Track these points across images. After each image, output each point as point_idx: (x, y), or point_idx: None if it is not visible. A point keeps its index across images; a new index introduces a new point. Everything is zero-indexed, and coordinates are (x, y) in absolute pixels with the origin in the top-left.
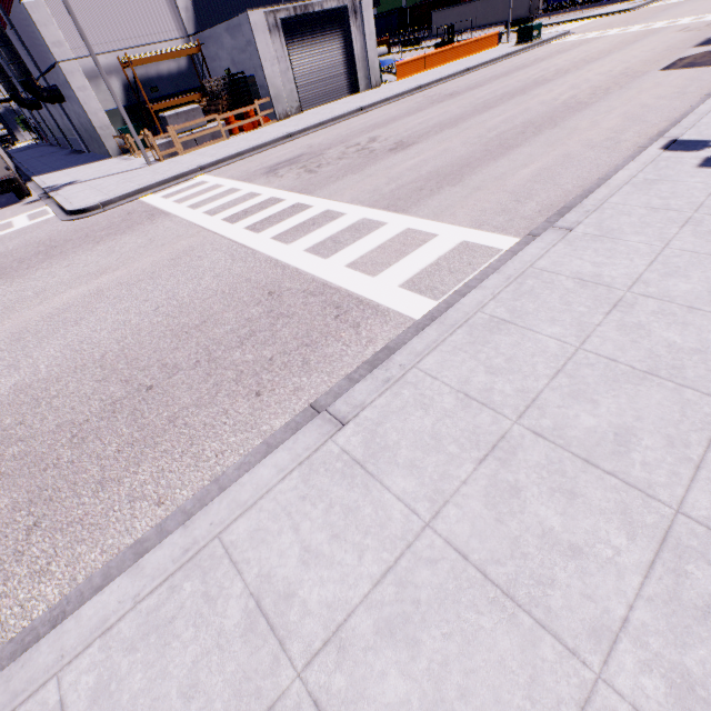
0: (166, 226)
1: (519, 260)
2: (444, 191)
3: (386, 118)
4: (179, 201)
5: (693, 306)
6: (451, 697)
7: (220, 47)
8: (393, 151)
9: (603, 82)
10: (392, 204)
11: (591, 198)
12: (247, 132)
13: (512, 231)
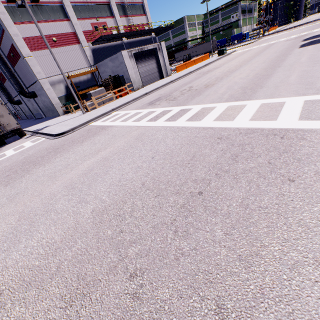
0: (116, 129)
1: None
2: (259, 90)
3: (186, 81)
4: (112, 121)
5: None
6: None
7: (106, 67)
8: (208, 87)
9: (278, 55)
10: (238, 99)
11: None
12: (123, 96)
13: None
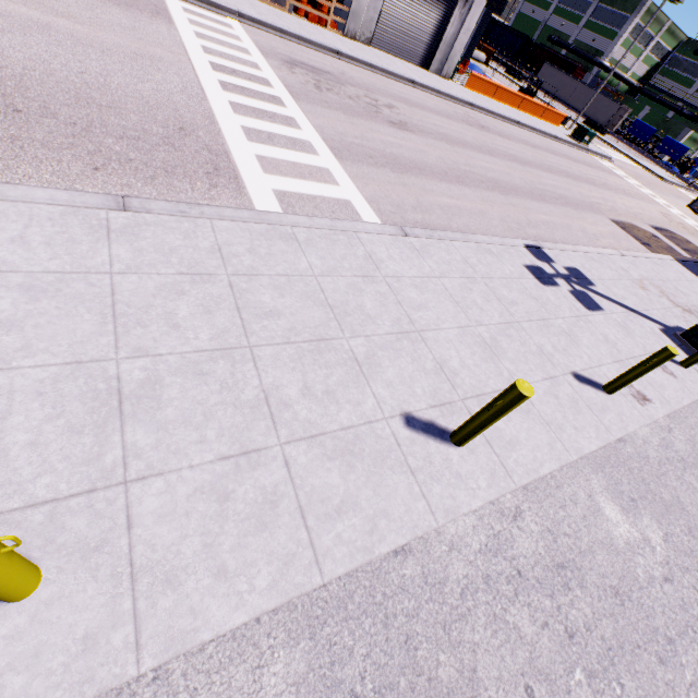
0: (159, 29)
1: (354, 225)
2: (383, 170)
3: (420, 102)
4: (193, 22)
5: (402, 303)
6: (29, 323)
7: None
8: (391, 124)
9: (573, 199)
10: (340, 150)
11: (446, 233)
12: (310, 22)
13: (385, 218)
